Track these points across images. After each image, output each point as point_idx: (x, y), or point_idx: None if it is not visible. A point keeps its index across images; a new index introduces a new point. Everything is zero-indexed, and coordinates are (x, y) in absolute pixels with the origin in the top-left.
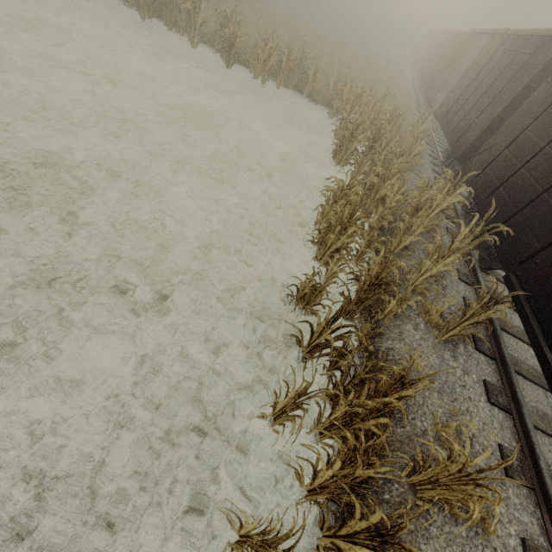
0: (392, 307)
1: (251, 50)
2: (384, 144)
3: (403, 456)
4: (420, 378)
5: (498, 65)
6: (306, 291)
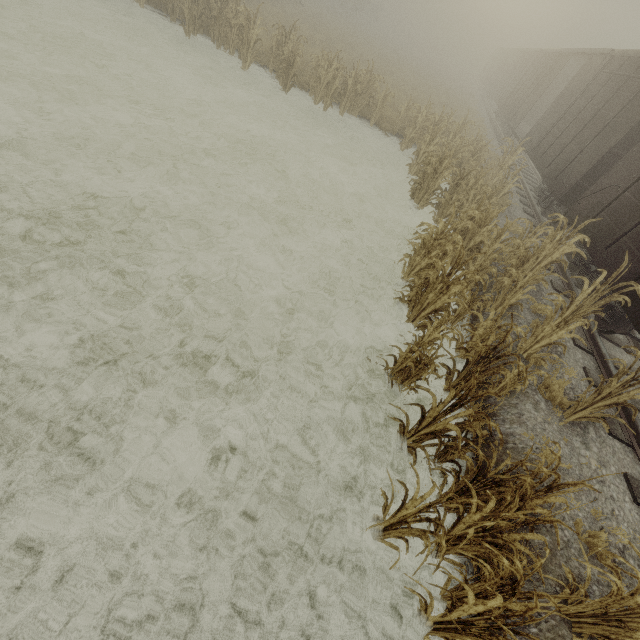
0: (507, 382)
1: (309, 71)
2: (472, 181)
3: (547, 577)
4: (576, 482)
5: (603, 90)
6: (409, 364)
